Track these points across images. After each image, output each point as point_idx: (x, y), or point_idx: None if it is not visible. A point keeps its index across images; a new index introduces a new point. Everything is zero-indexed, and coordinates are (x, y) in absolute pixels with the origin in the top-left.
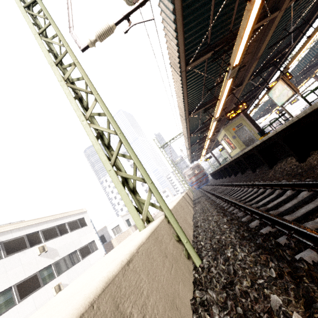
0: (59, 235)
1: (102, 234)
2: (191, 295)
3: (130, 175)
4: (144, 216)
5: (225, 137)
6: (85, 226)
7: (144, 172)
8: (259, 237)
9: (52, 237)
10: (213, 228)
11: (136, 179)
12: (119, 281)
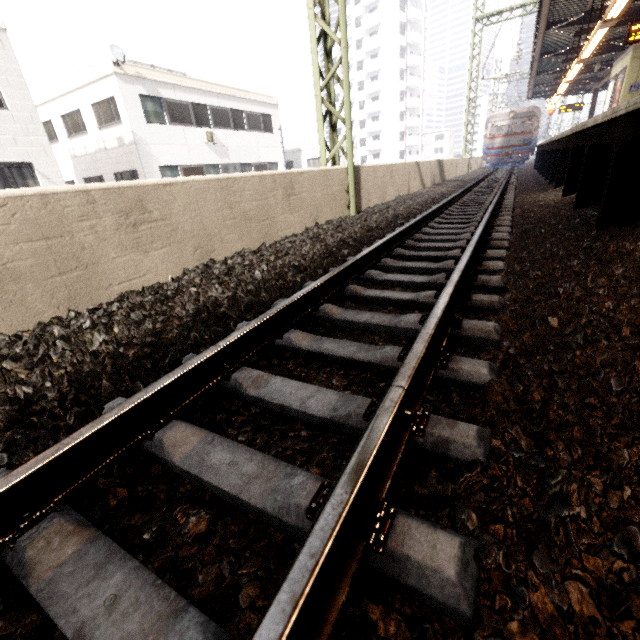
0: (232, 128)
1: (290, 160)
2: (331, 219)
3: (334, 110)
4: (330, 158)
5: (621, 76)
6: (270, 133)
7: (348, 114)
8: (405, 221)
9: (223, 125)
10: (394, 206)
11: (338, 118)
12: (295, 176)
